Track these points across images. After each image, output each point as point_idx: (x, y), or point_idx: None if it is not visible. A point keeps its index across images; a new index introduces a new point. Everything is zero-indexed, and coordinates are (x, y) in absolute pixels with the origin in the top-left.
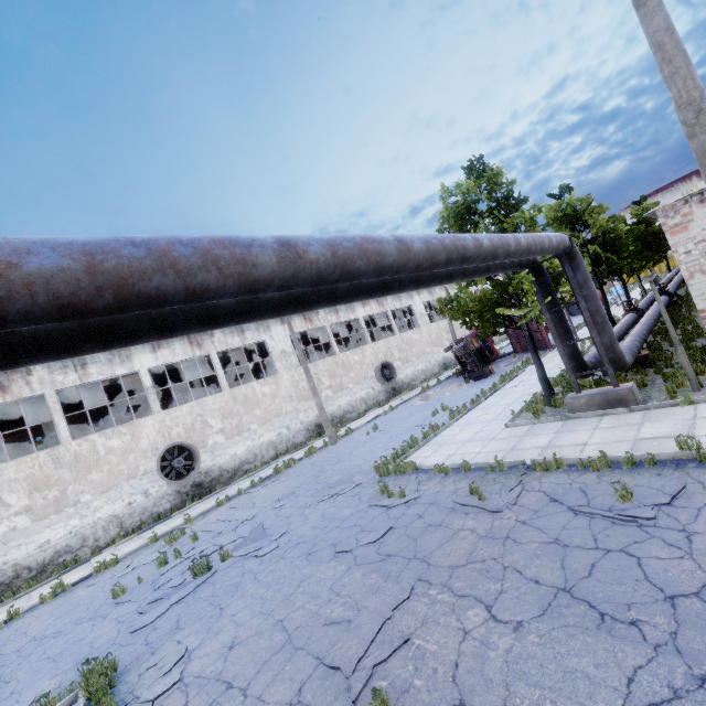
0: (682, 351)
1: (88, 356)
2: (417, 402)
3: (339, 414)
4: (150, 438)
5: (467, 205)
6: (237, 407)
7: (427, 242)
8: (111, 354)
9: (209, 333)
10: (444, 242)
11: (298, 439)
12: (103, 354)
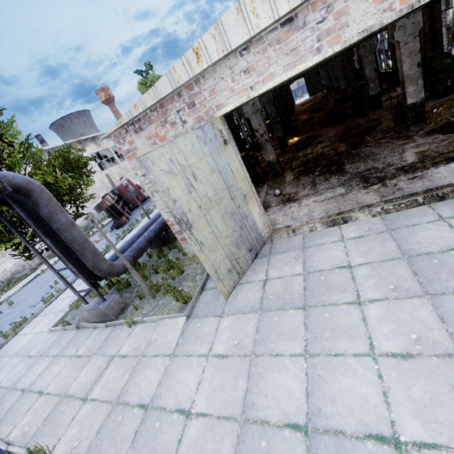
0: (134, 274)
1: None
2: None
3: (5, 278)
4: None
5: None
6: None
7: None
8: None
9: None
10: None
11: None
12: None
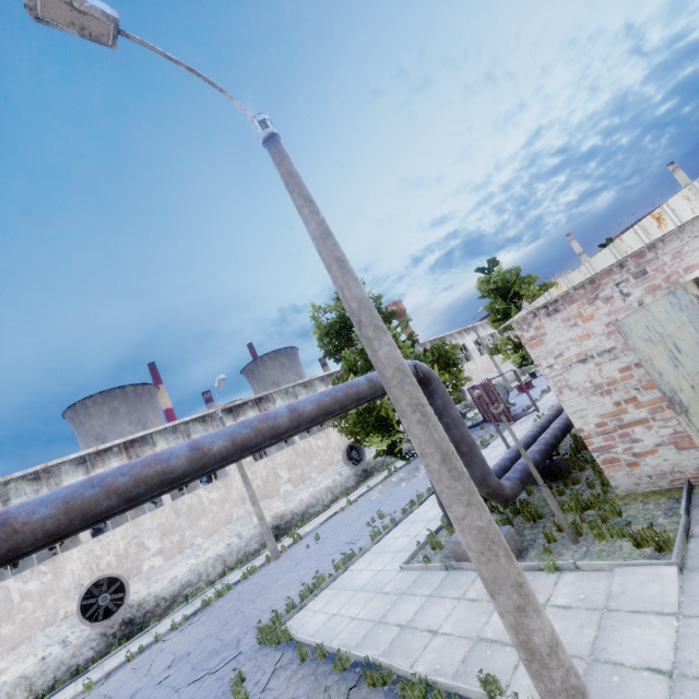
0: (547, 493)
1: (13, 491)
2: (376, 493)
3: (300, 510)
4: (75, 573)
5: (333, 326)
6: (180, 521)
7: (70, 500)
8: (39, 484)
9: (150, 444)
10: (113, 484)
11: (251, 547)
12: (29, 486)
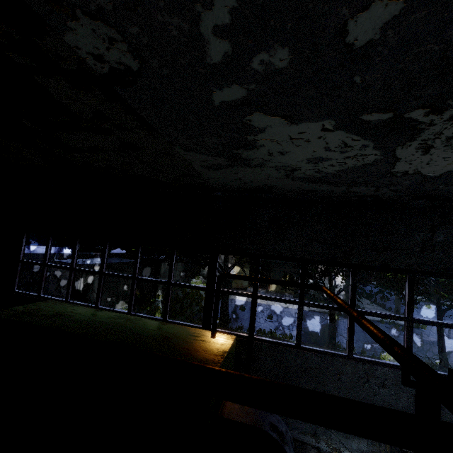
0: None
1: None
2: None
3: None
4: None
5: None
6: None
7: None
8: None
9: None
10: None
11: None
12: None
